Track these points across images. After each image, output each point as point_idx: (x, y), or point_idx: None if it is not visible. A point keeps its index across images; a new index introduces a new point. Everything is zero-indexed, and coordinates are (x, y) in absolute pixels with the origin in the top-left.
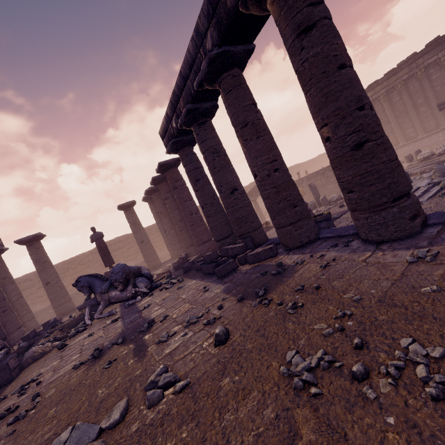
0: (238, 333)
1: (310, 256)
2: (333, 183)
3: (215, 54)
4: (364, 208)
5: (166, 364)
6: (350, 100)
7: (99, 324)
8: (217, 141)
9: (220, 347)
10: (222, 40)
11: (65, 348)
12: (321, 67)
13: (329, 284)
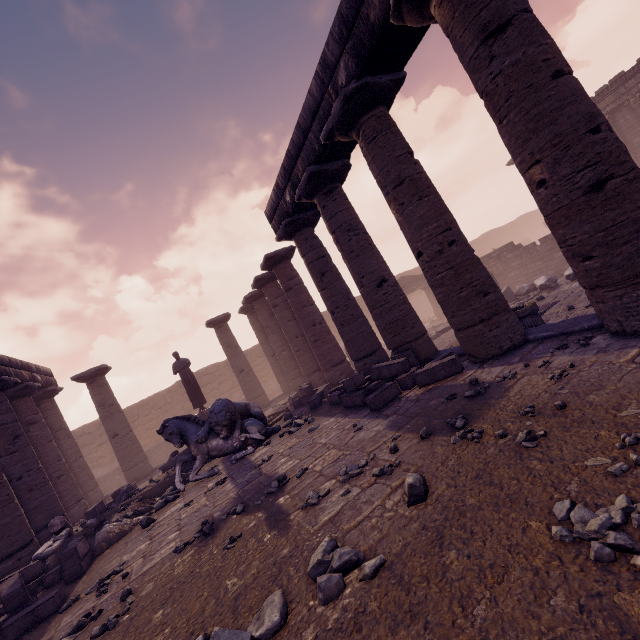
0: (443, 483)
1: (524, 366)
2: (516, 269)
3: (352, 89)
4: (615, 280)
5: (330, 537)
6: (577, 120)
7: (196, 489)
8: (353, 214)
9: (418, 505)
10: (362, 69)
11: (152, 525)
12: (525, 78)
13: (581, 400)
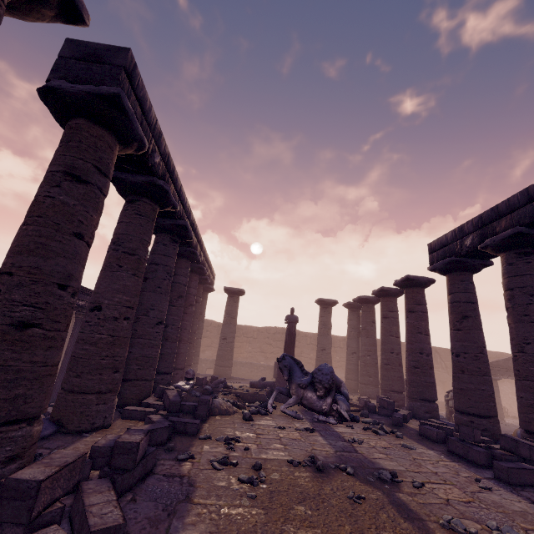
0: None
1: None
2: None
3: None
4: None
5: None
6: None
7: (283, 419)
8: None
9: None
10: None
11: (253, 423)
12: None
13: None
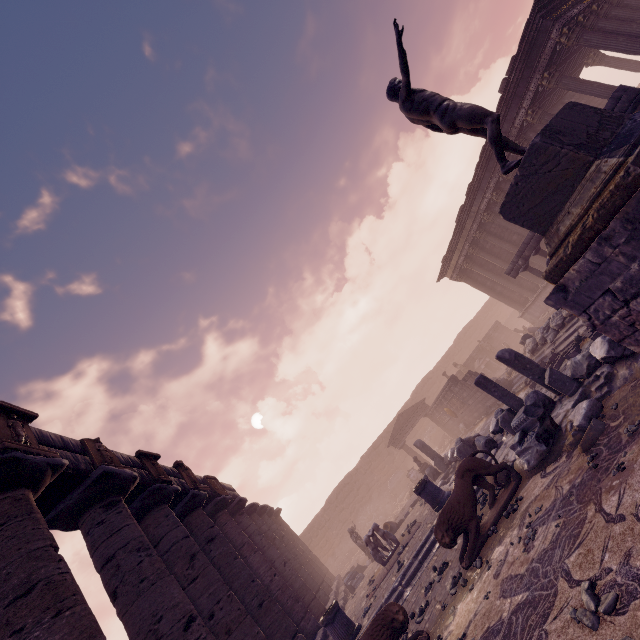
0: None
1: None
2: (469, 398)
3: None
4: None
5: None
6: None
7: None
8: (230, 536)
9: None
10: None
11: None
12: None
13: None
